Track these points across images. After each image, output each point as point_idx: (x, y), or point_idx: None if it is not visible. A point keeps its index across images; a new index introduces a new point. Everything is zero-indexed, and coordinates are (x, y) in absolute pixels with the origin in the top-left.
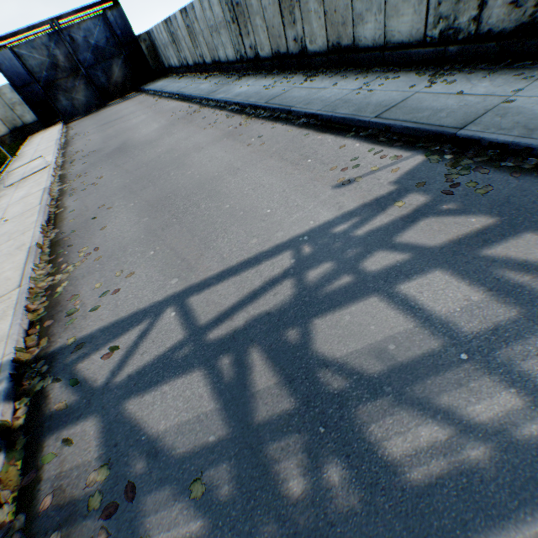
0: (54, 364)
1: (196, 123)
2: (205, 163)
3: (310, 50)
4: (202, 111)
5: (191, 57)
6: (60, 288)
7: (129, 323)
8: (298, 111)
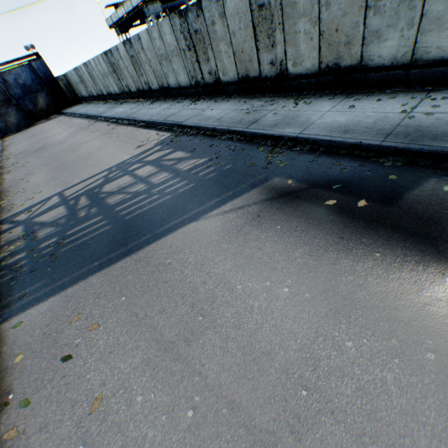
0: (4, 222)
1: (90, 130)
2: (88, 148)
3: (153, 88)
4: (96, 123)
5: (95, 91)
6: (4, 204)
7: (38, 204)
8: (138, 120)
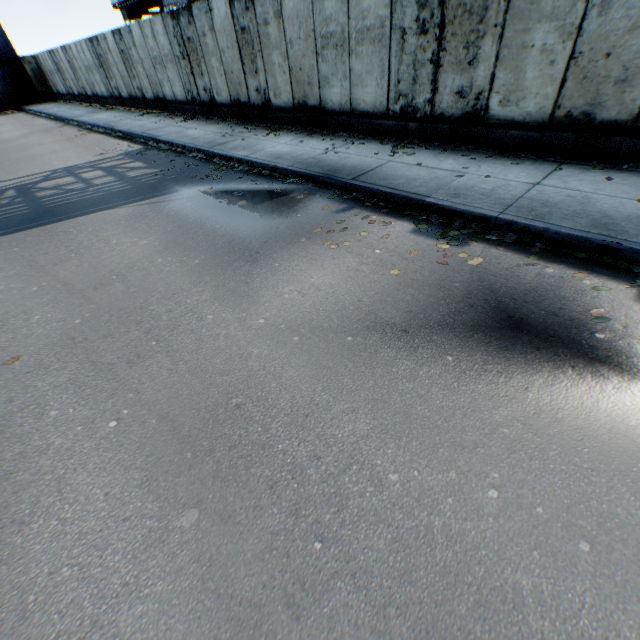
0: None
1: (53, 134)
2: (41, 150)
3: (147, 97)
4: (65, 127)
5: (76, 88)
6: None
7: None
8: (116, 129)
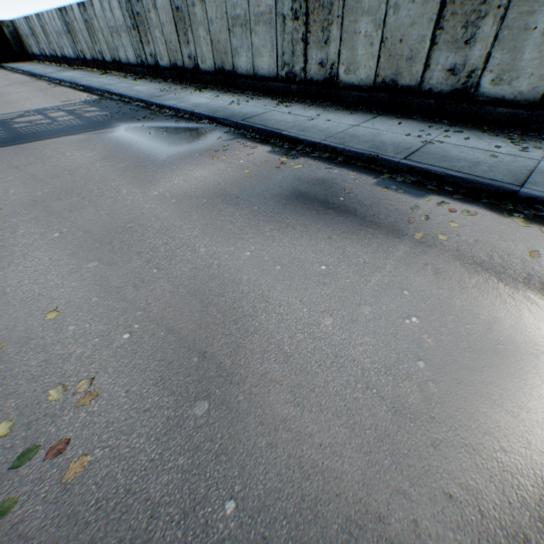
0: None
1: (28, 86)
2: (17, 97)
3: (107, 60)
4: (37, 82)
5: (48, 50)
6: None
7: None
8: (79, 84)
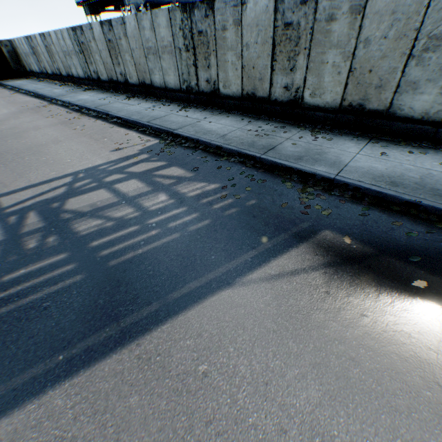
0: None
1: (42, 114)
2: (39, 137)
3: (130, 82)
4: (50, 106)
5: (50, 68)
6: None
7: None
8: (112, 114)
